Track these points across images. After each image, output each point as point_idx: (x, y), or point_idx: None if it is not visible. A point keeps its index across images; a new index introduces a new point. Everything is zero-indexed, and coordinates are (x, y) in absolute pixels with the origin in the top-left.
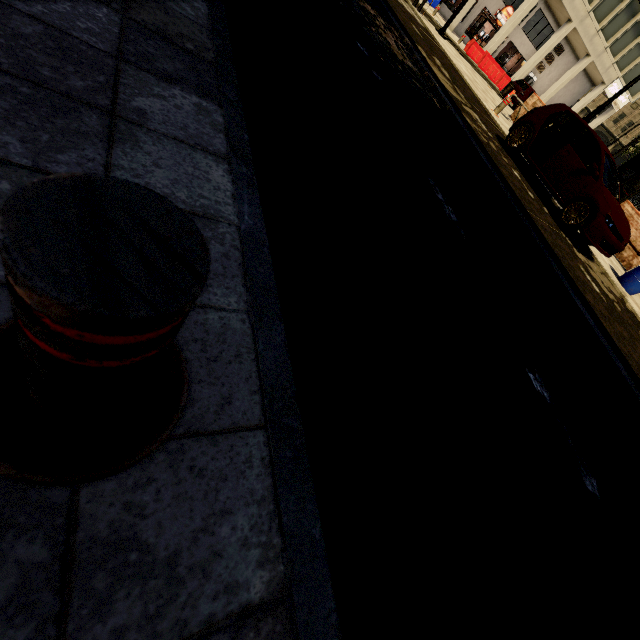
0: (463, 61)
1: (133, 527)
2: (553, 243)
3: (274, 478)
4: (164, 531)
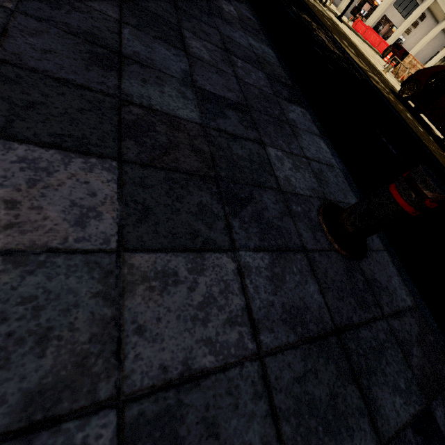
0: (355, 36)
1: (374, 276)
2: (442, 161)
3: (396, 268)
4: (381, 279)
